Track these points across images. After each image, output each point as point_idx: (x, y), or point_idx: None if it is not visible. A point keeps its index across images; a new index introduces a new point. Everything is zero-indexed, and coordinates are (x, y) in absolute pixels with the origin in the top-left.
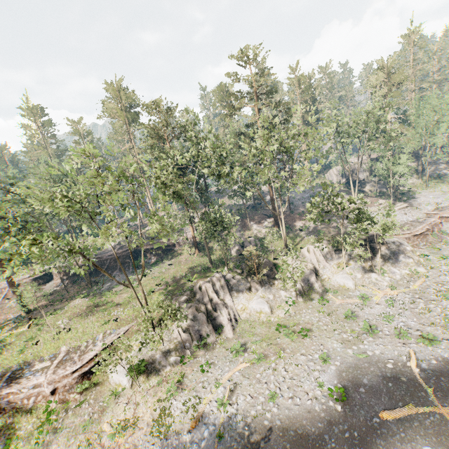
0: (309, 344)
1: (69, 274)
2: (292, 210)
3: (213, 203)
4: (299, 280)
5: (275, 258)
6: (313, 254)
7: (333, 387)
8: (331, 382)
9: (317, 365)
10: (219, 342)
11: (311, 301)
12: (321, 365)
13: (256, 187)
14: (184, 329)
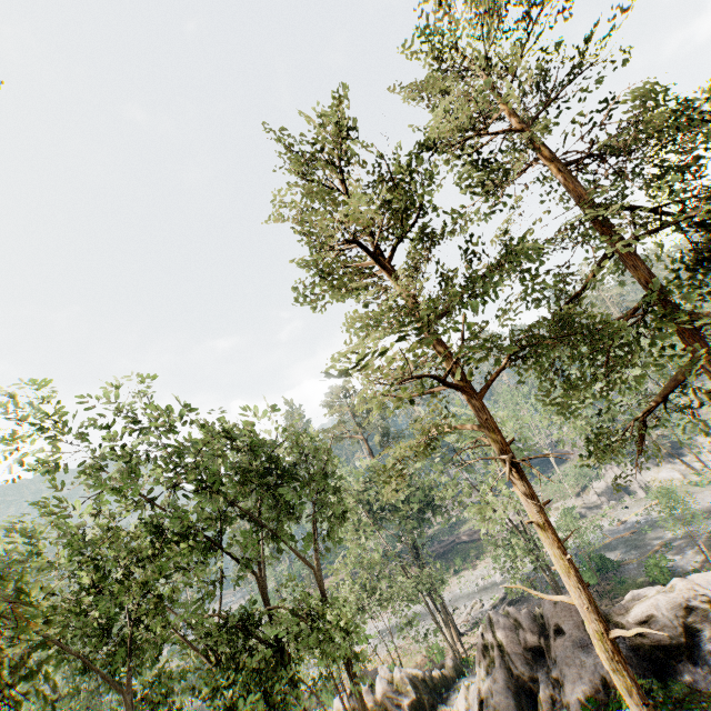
0: None
1: None
2: None
3: None
4: None
5: (683, 439)
6: None
7: None
8: None
9: None
10: (634, 500)
11: None
12: None
13: None
14: (598, 495)
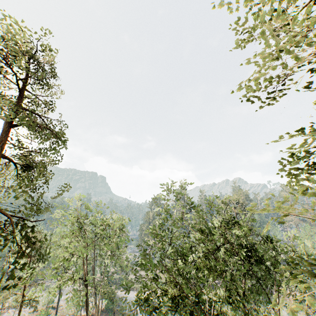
0: None
1: None
2: None
3: None
4: None
5: None
6: None
7: None
8: None
9: None
10: None
11: None
12: None
13: None
14: None
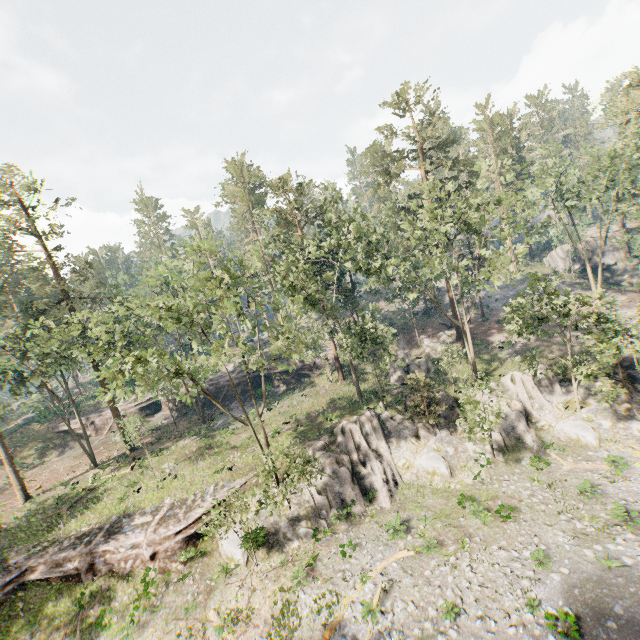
0: (513, 533)
1: (179, 404)
2: (487, 317)
3: (366, 308)
4: (497, 427)
5: (457, 390)
6: (522, 385)
7: (556, 611)
8: (552, 602)
9: (527, 570)
10: (370, 513)
11: (519, 461)
12: (535, 569)
13: (423, 285)
14: (319, 489)
